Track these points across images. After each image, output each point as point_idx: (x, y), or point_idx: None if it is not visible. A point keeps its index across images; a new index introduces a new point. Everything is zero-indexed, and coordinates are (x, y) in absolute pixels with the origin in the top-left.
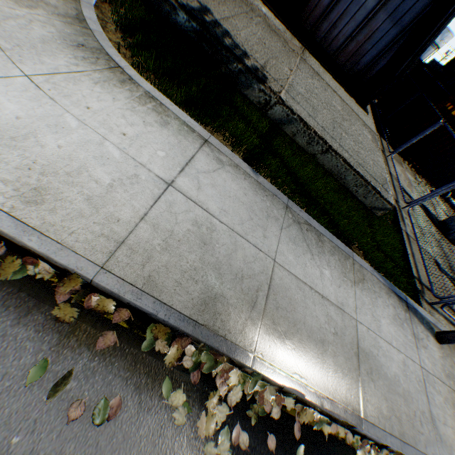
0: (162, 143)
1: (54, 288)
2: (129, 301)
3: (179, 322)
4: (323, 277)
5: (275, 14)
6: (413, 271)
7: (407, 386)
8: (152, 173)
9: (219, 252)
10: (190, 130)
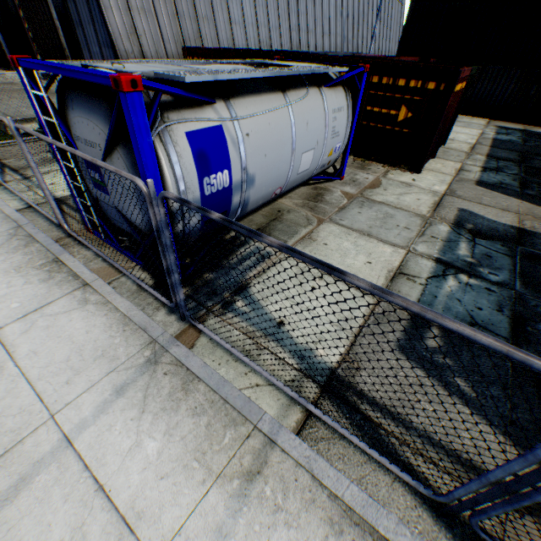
0: None
1: None
2: None
3: None
4: None
5: None
6: None
7: None
8: None
9: None
10: None
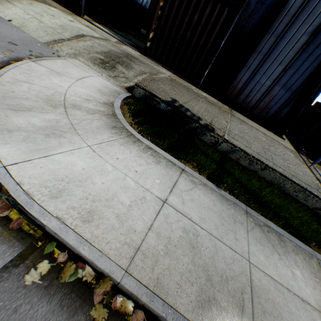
0: (157, 174)
1: (92, 289)
2: (145, 302)
3: None
4: (296, 277)
5: (210, 95)
6: None
7: None
8: (153, 194)
9: (204, 254)
10: (172, 164)
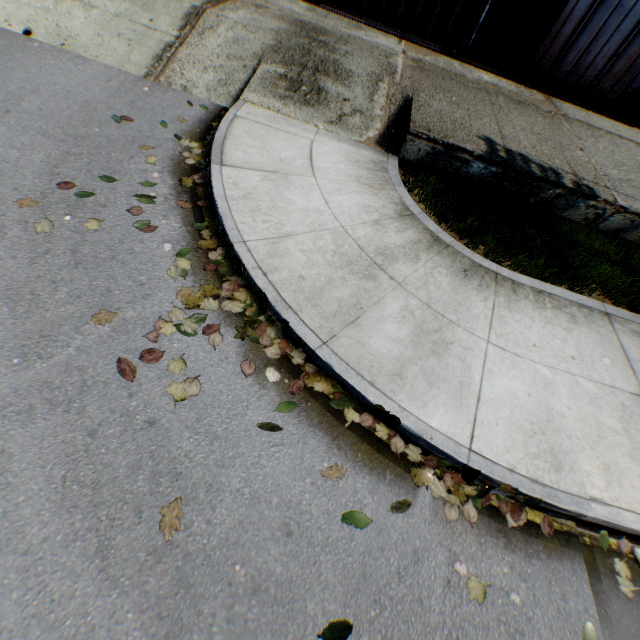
0: (593, 346)
1: None
2: None
3: None
4: None
5: (494, 73)
6: None
7: None
8: (623, 392)
9: None
10: (587, 310)
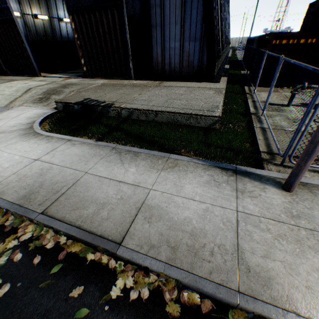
0: (43, 148)
1: None
2: None
3: (6, 204)
4: (127, 172)
5: (143, 80)
6: (261, 148)
7: (203, 226)
8: (31, 158)
9: (48, 176)
10: (62, 139)
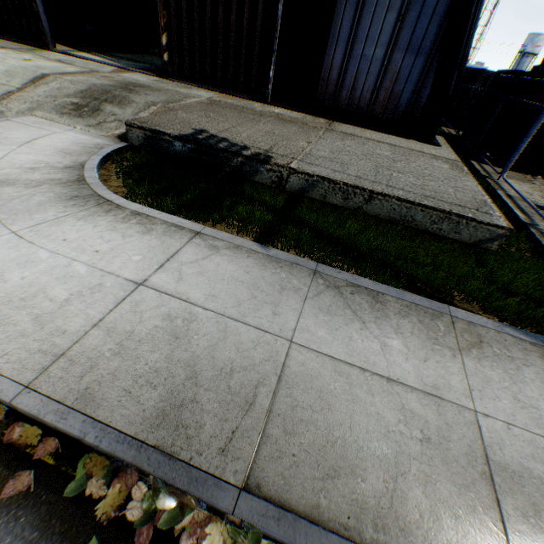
0: (141, 248)
1: None
2: (52, 423)
3: (116, 445)
4: (389, 351)
5: (291, 109)
6: None
7: None
8: (121, 278)
9: (197, 344)
10: (178, 229)
